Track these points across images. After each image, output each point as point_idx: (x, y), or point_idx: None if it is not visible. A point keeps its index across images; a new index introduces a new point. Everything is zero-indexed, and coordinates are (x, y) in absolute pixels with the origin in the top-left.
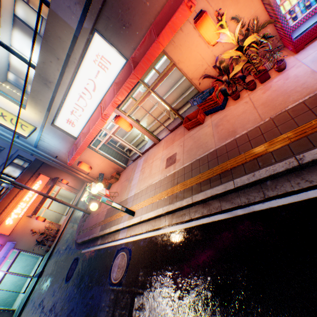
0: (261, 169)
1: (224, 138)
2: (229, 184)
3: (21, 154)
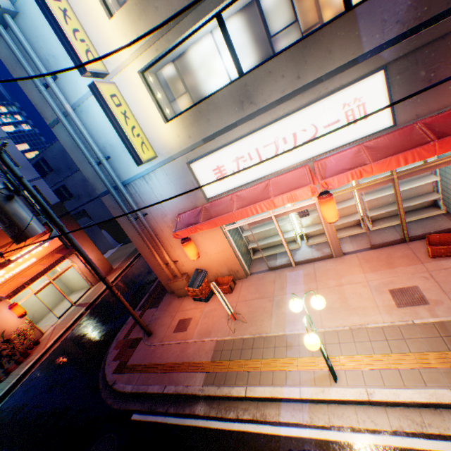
0: None
1: None
2: None
3: (38, 186)
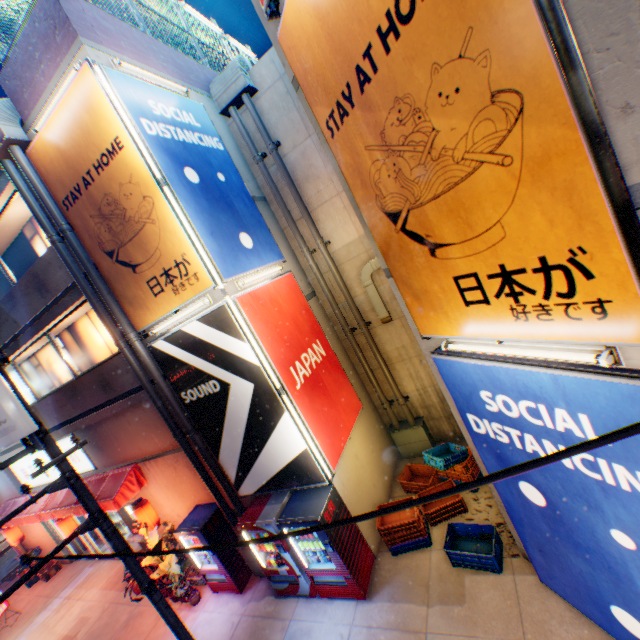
0: None
1: None
2: None
3: None
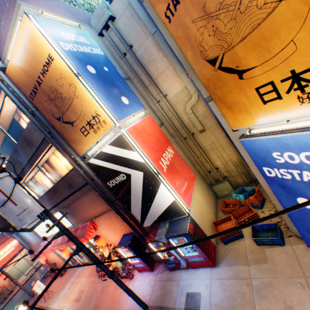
0: None
1: (95, 307)
2: None
3: None
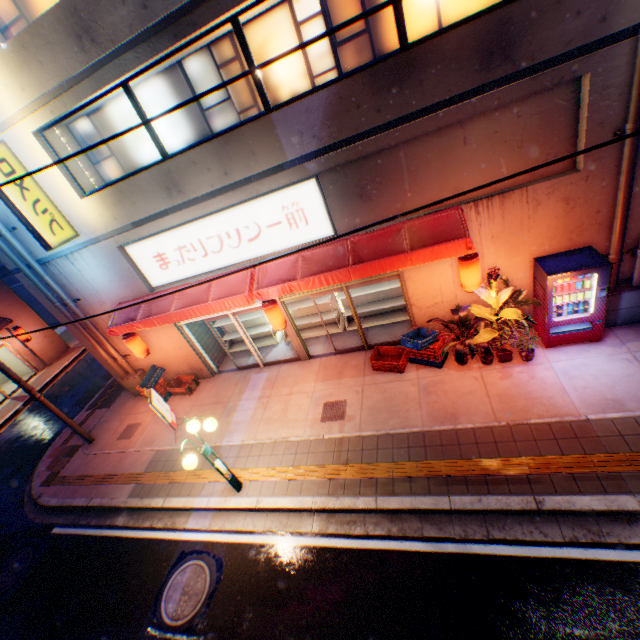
0: (491, 495)
1: (438, 418)
2: (442, 498)
3: None
